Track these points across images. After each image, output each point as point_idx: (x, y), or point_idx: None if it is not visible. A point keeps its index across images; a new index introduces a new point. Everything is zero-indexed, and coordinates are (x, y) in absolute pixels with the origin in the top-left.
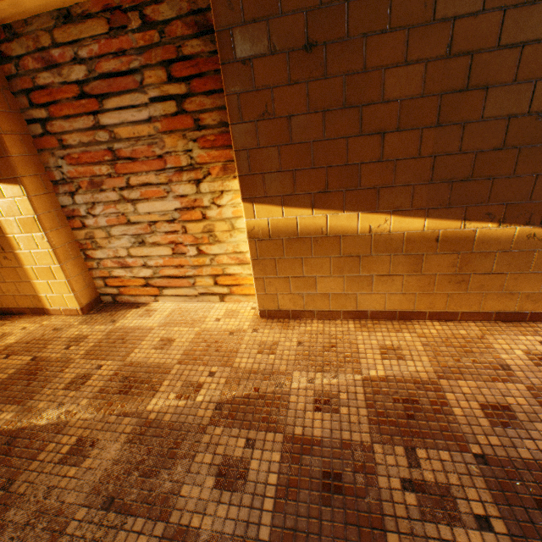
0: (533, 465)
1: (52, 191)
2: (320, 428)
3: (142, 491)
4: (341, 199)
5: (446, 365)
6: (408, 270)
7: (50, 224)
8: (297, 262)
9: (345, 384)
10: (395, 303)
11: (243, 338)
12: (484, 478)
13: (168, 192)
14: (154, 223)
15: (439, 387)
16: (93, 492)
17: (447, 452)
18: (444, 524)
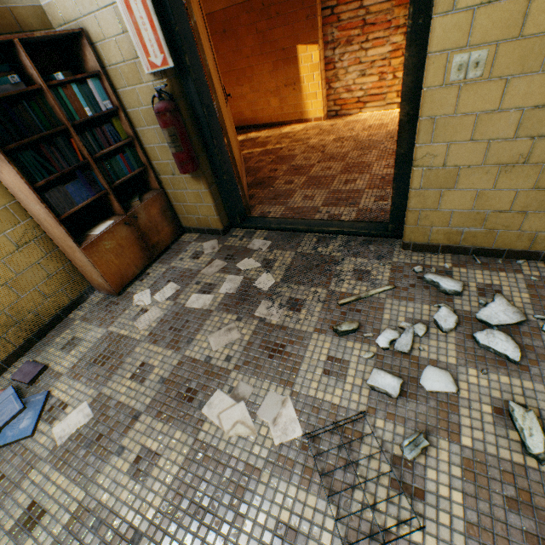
0: None
1: (323, 49)
2: None
3: None
4: None
5: None
6: None
7: (322, 67)
8: None
9: None
10: None
11: None
12: None
13: (386, 42)
14: (372, 63)
15: None
16: (384, 138)
17: None
18: None
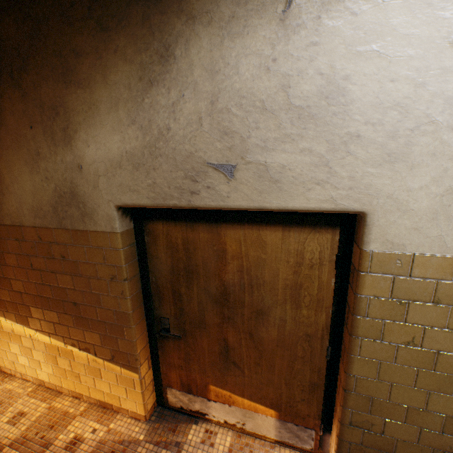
0: None
1: None
2: None
3: None
4: (16, 317)
5: (26, 435)
6: (53, 362)
7: None
8: (7, 343)
9: None
10: (54, 379)
11: None
12: None
13: None
14: None
15: None
16: None
17: None
18: None
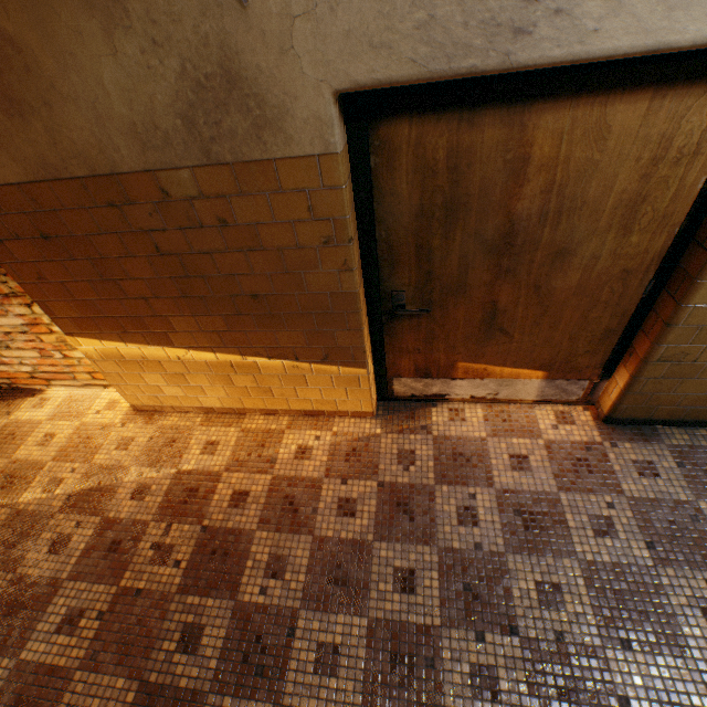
0: (229, 531)
1: None
2: (127, 512)
3: (5, 557)
4: (144, 338)
5: (239, 459)
6: (225, 383)
7: None
8: (138, 375)
9: (162, 477)
10: (229, 403)
11: (111, 433)
12: (198, 540)
13: (9, 309)
14: (12, 332)
15: (219, 478)
16: None
17: (190, 525)
18: (159, 565)
